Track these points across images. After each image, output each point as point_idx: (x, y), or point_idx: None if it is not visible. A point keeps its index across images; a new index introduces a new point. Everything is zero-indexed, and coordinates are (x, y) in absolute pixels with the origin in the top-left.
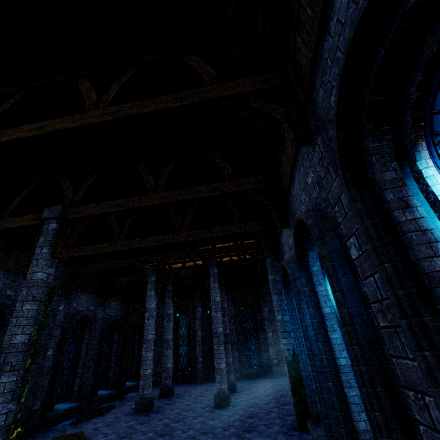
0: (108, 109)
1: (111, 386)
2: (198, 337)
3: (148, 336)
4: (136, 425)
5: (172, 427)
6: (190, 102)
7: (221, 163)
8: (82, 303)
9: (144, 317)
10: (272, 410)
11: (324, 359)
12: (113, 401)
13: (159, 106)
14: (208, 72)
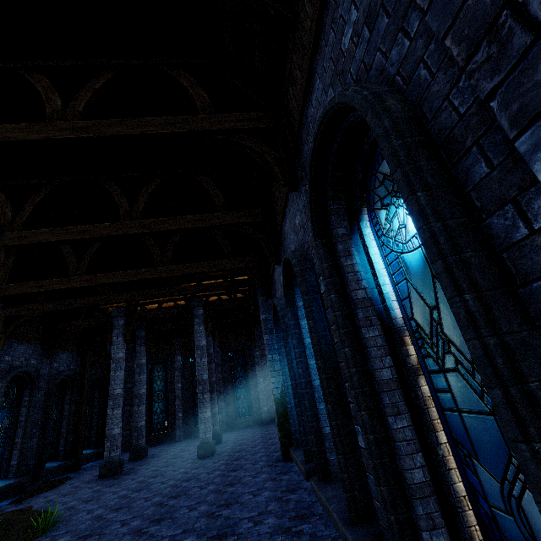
0: (80, 123)
1: (62, 457)
2: (177, 390)
3: (115, 391)
4: (103, 489)
5: (150, 482)
6: (182, 130)
7: (211, 190)
8: (18, 356)
9: (106, 371)
10: (259, 451)
11: (303, 383)
12: (66, 474)
13: (146, 129)
14: (201, 96)
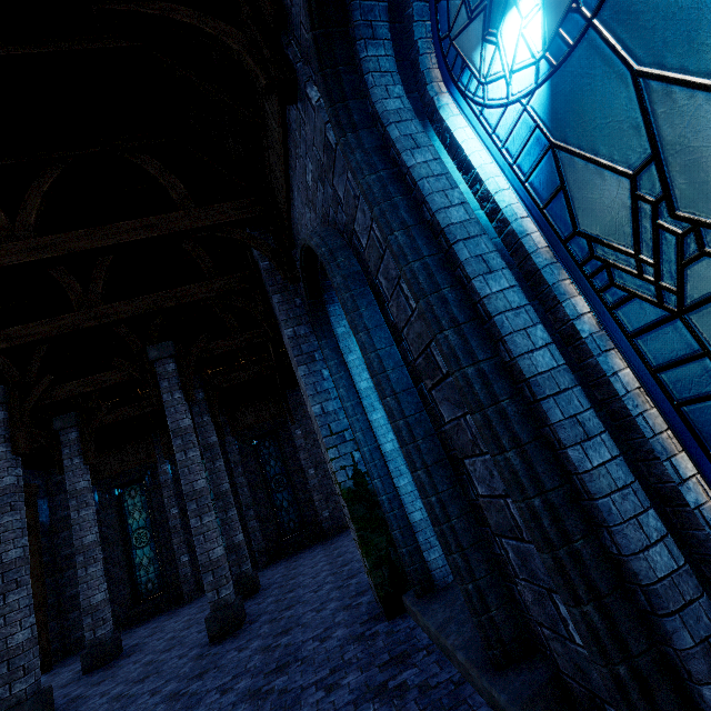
0: None
1: None
2: (172, 520)
3: (4, 556)
4: None
5: None
6: None
7: None
8: None
9: None
10: (329, 597)
11: (474, 379)
12: None
13: None
14: None
